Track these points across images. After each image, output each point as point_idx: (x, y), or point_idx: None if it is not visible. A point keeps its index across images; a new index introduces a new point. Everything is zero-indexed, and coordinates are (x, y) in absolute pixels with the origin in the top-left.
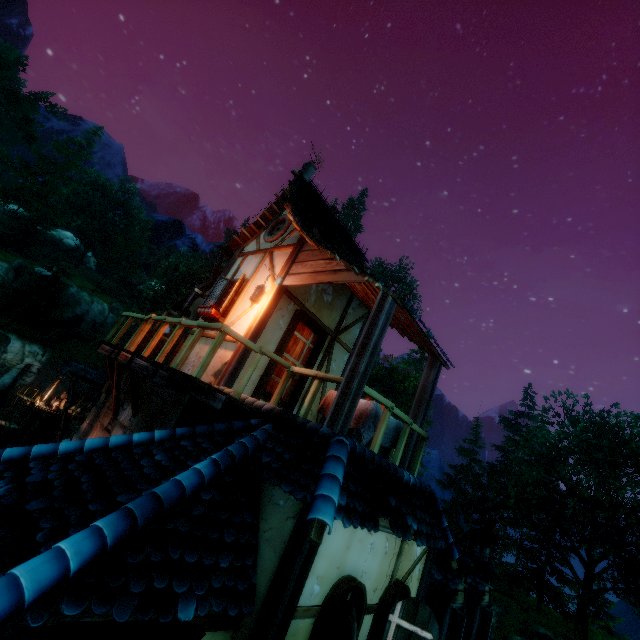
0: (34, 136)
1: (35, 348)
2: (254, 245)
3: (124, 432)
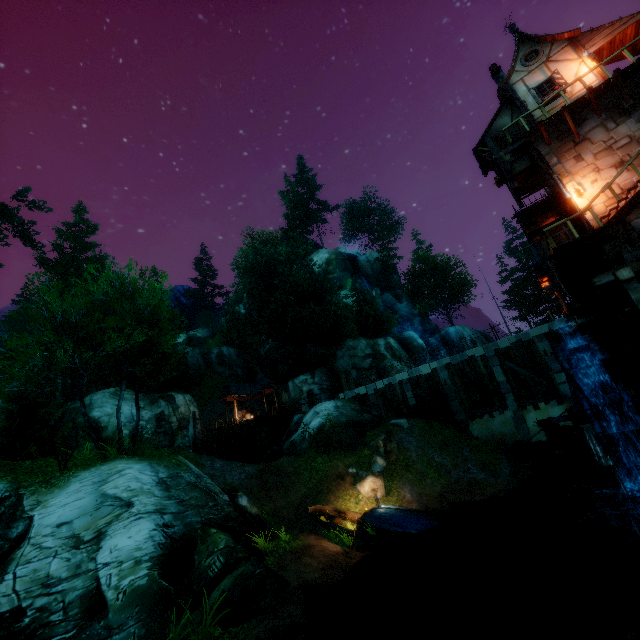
0: (31, 238)
1: (189, 396)
2: (519, 75)
3: (600, 126)
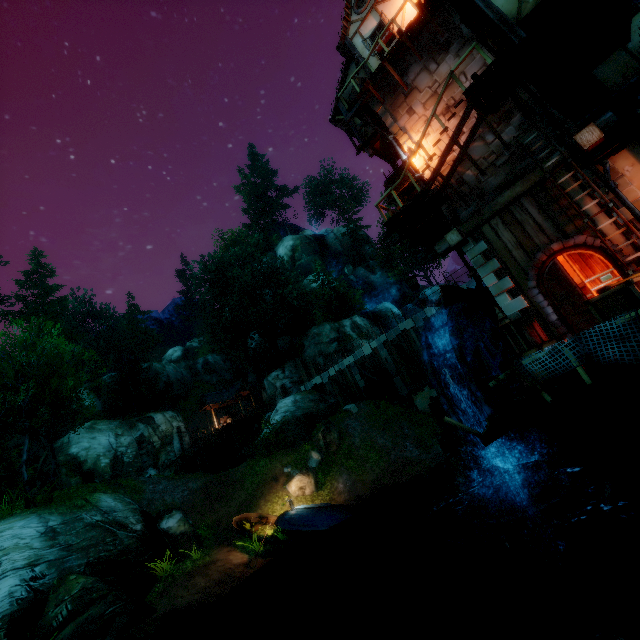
0: None
1: (170, 413)
2: (355, 26)
3: (423, 70)
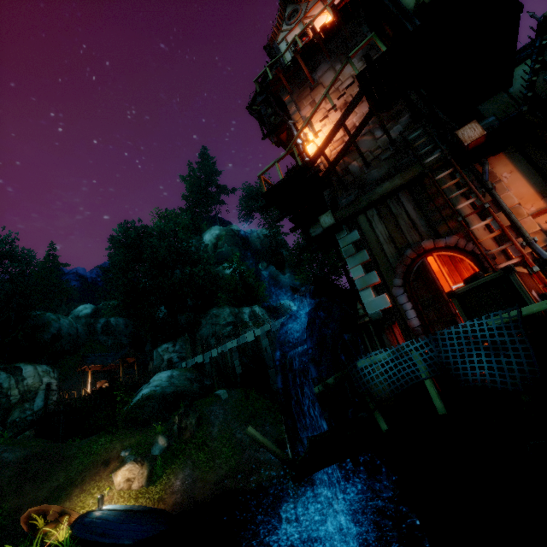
0: None
1: (44, 367)
2: (284, 34)
3: (330, 69)
